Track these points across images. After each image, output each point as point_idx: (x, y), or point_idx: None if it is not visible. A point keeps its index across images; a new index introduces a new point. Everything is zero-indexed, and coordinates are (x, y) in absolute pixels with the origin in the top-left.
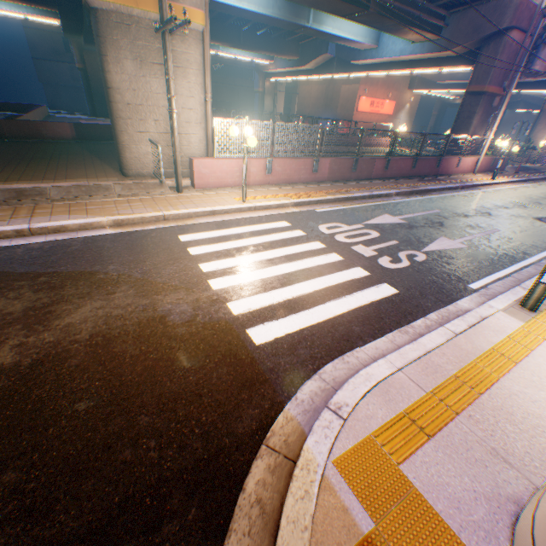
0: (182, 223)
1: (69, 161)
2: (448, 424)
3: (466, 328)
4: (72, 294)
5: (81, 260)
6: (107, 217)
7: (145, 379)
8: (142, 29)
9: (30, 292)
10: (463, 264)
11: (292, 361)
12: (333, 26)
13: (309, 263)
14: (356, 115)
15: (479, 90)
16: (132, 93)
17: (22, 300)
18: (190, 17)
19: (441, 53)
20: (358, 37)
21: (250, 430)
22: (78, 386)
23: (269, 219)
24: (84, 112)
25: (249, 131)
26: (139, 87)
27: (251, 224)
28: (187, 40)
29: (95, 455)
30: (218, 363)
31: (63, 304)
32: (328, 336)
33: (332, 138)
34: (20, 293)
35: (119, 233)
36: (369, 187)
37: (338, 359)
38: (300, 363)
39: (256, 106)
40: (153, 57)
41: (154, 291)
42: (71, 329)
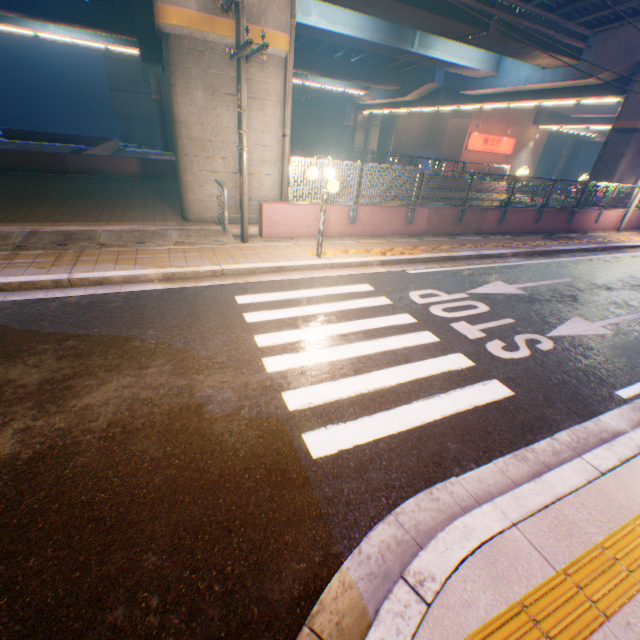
0: (242, 281)
1: (129, 201)
2: (592, 635)
3: (616, 463)
4: (99, 365)
5: (118, 321)
6: (156, 269)
7: (162, 495)
8: (216, 56)
9: (52, 358)
10: (607, 359)
11: (359, 488)
12: (443, 50)
13: (393, 343)
14: (464, 154)
15: (630, 127)
16: (200, 127)
17: (41, 369)
18: (272, 42)
19: (580, 81)
20: (473, 63)
21: (289, 597)
22: (79, 496)
23: (347, 280)
24: (156, 146)
25: (331, 174)
26: (208, 121)
27: (324, 286)
28: (266, 68)
29: (78, 609)
30: (260, 480)
31: (86, 378)
32: (411, 454)
33: (433, 181)
34: (42, 360)
35: (167, 289)
36: (478, 244)
37: (423, 493)
38: (370, 494)
39: (345, 142)
40: (226, 87)
41: (195, 368)
42: (87, 413)
